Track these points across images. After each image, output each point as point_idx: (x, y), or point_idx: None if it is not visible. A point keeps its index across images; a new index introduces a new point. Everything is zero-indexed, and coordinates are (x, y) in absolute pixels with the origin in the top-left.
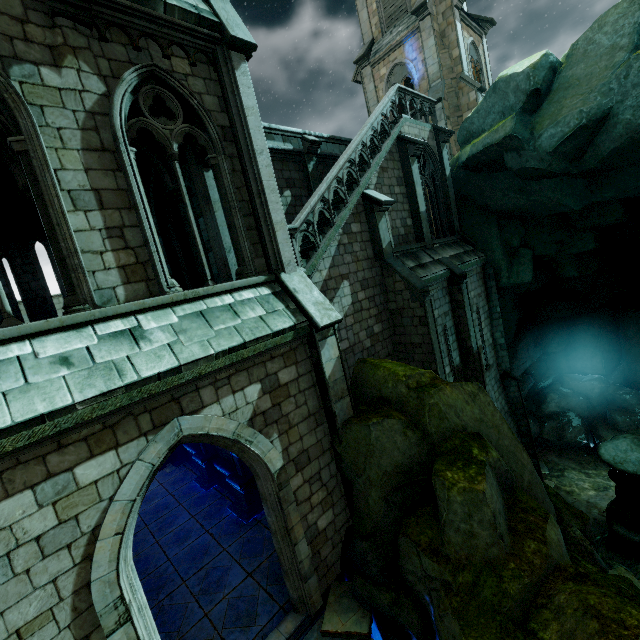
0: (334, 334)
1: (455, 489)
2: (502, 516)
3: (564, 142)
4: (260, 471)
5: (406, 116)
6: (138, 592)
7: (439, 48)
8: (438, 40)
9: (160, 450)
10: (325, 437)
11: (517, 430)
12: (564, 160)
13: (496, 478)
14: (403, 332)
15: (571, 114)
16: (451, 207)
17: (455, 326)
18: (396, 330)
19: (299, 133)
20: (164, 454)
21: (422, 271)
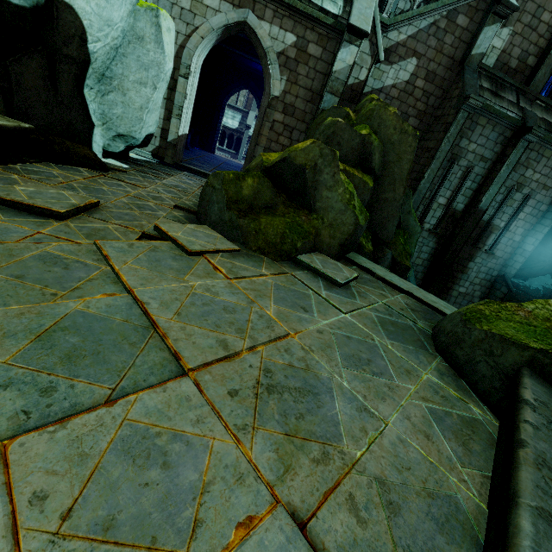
0: (359, 47)
1: (329, 119)
2: (339, 150)
3: None
4: (267, 89)
5: None
6: (196, 79)
7: None
8: None
9: (234, 18)
10: (310, 115)
11: None
12: None
13: (361, 152)
14: (429, 138)
15: None
16: None
17: (484, 179)
18: (426, 135)
19: None
20: (234, 21)
21: (489, 95)
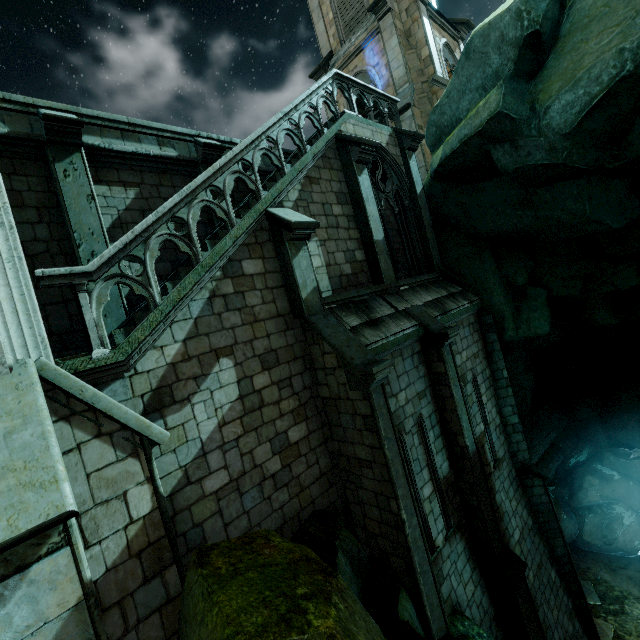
0: (67, 543)
1: None
2: None
3: (592, 112)
4: None
5: (351, 112)
6: None
7: (404, 48)
8: (403, 40)
9: None
10: None
11: (550, 554)
12: (592, 146)
13: None
14: (343, 437)
15: (601, 61)
16: (426, 234)
17: (438, 411)
18: (333, 432)
19: (189, 135)
20: None
21: (372, 332)
